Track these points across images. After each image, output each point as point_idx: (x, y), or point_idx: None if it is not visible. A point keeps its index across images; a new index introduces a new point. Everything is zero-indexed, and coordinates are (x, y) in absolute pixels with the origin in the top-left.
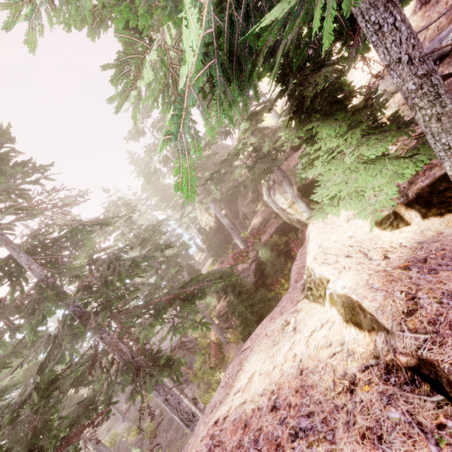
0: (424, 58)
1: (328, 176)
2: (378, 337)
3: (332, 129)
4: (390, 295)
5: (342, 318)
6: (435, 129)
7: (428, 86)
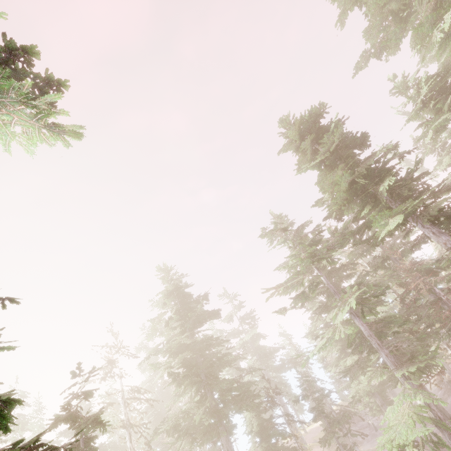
0: None
1: None
2: None
3: None
4: None
5: None
6: None
7: None
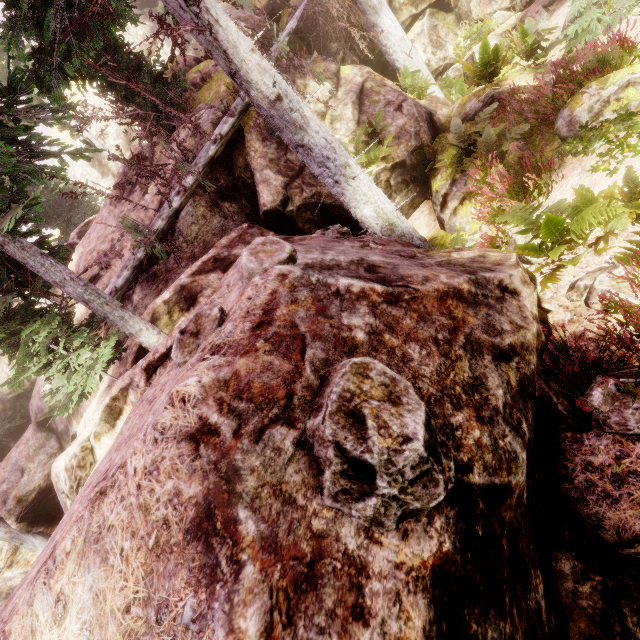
0: (80, 278)
1: (49, 371)
2: (130, 395)
3: (35, 325)
4: (125, 374)
5: (110, 431)
6: (109, 310)
7: (90, 290)
